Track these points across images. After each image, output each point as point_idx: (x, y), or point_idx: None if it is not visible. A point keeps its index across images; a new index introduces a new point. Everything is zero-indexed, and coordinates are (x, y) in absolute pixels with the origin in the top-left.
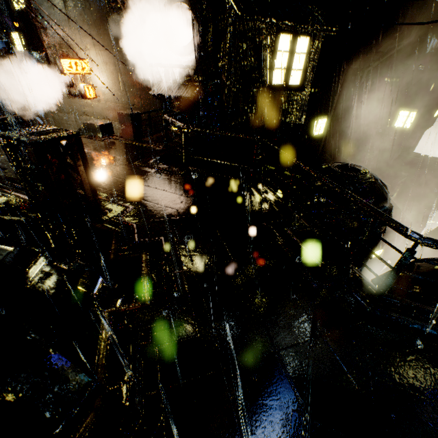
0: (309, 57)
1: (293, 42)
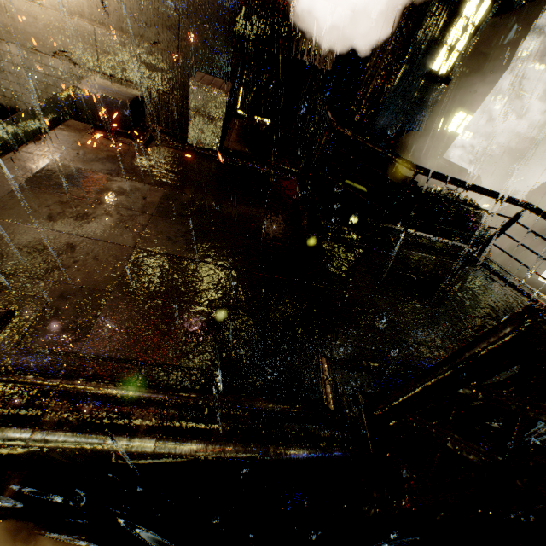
0: (475, 33)
1: (480, 5)
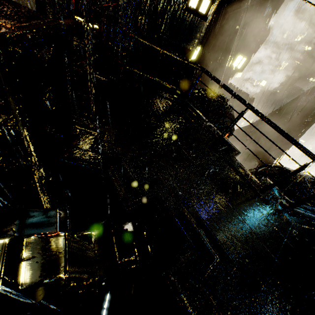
0: None
1: None
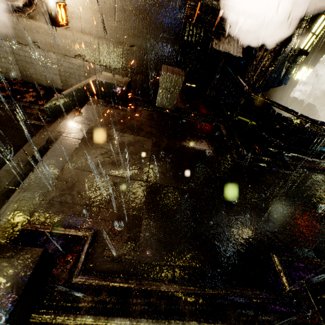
0: None
1: None
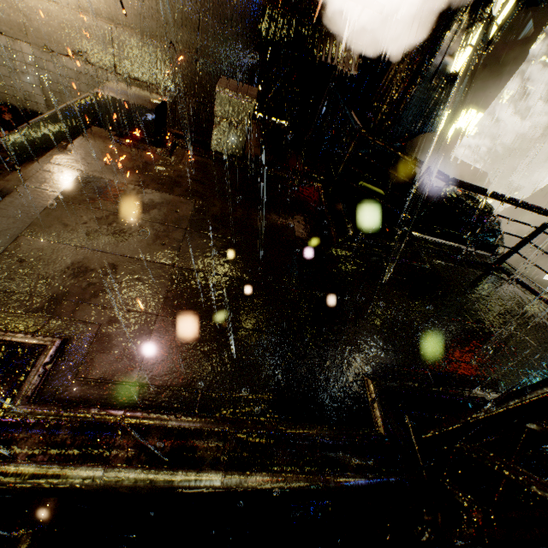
0: (497, 33)
1: (506, 4)
